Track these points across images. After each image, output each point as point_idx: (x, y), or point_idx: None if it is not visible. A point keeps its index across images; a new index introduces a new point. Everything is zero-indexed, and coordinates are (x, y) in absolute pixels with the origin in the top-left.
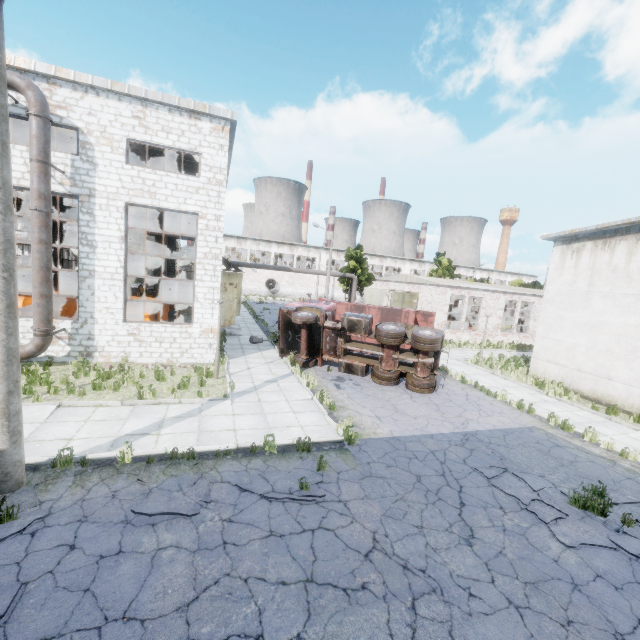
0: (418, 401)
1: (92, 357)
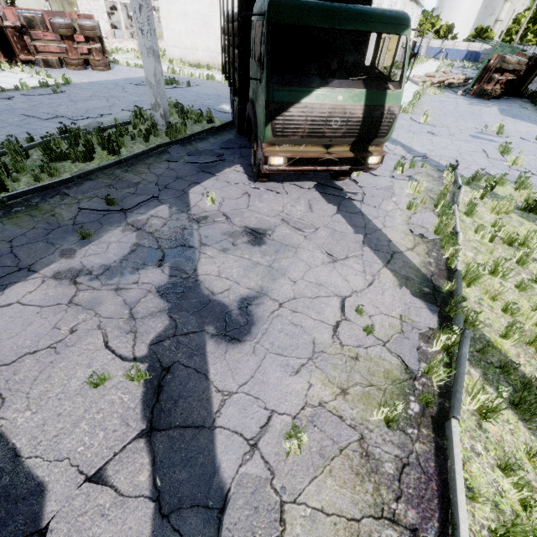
0: (102, 73)
1: None
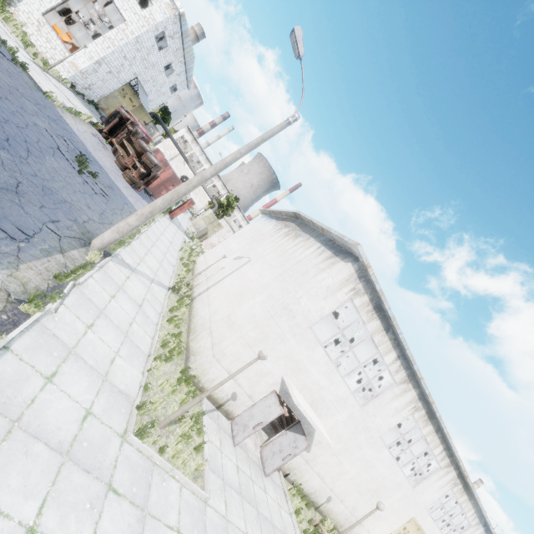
0: (114, 168)
1: (9, 7)
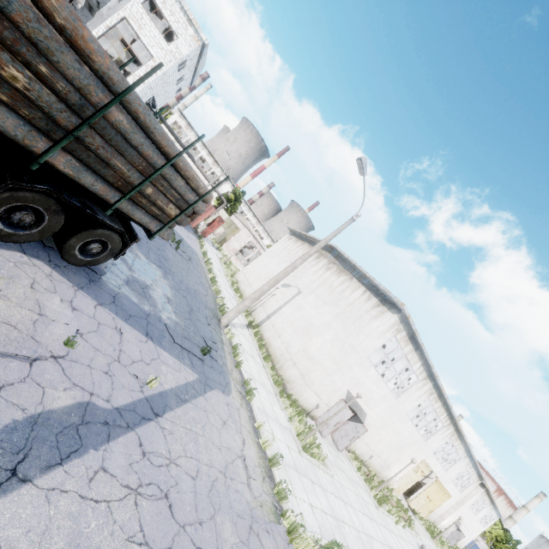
0: None
1: None
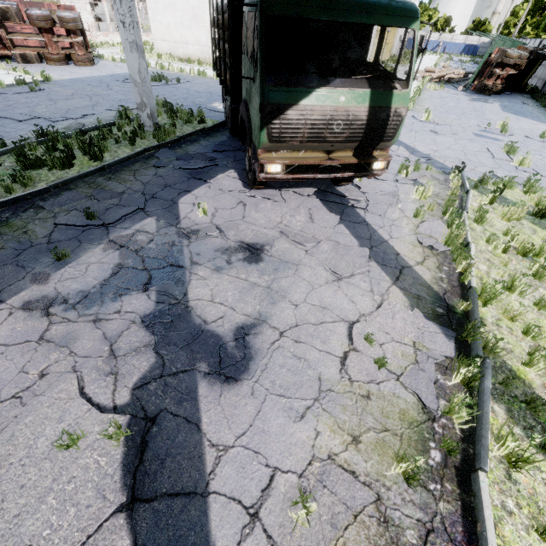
0: (85, 69)
1: None
